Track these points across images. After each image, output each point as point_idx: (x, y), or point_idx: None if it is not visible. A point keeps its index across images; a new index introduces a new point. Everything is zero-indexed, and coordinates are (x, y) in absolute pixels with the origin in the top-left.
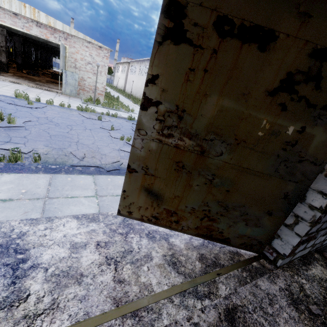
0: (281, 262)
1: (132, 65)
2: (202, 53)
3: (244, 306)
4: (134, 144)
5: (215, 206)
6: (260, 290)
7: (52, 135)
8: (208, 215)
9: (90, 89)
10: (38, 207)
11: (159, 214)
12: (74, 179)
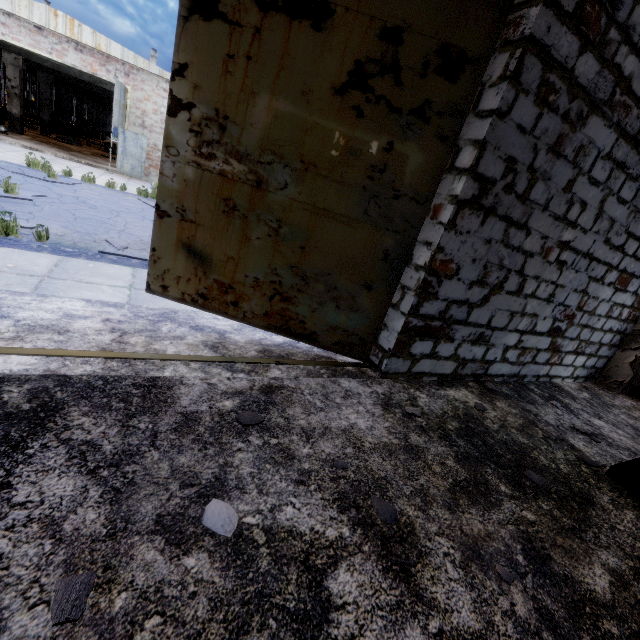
0: (386, 362)
1: None
2: (242, 33)
3: (298, 389)
4: (163, 171)
5: (288, 275)
6: (337, 386)
7: (80, 218)
8: (280, 291)
9: None
10: (28, 283)
11: (207, 290)
12: (99, 267)
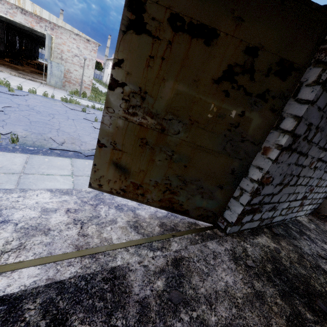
0: (229, 229)
1: None
2: (160, 43)
3: (190, 257)
4: (103, 121)
5: (175, 180)
6: (207, 249)
7: (33, 121)
8: (170, 188)
9: (76, 82)
10: (12, 180)
11: (126, 187)
12: (51, 160)
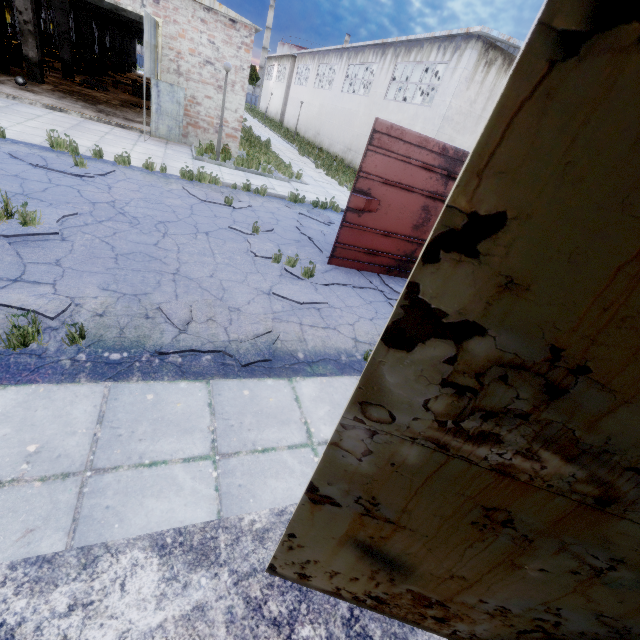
0: None
1: (300, 63)
2: None
3: None
4: (340, 441)
5: (583, 621)
6: None
7: (121, 255)
8: (550, 630)
9: (209, 125)
10: (62, 509)
11: (389, 596)
12: (161, 397)
